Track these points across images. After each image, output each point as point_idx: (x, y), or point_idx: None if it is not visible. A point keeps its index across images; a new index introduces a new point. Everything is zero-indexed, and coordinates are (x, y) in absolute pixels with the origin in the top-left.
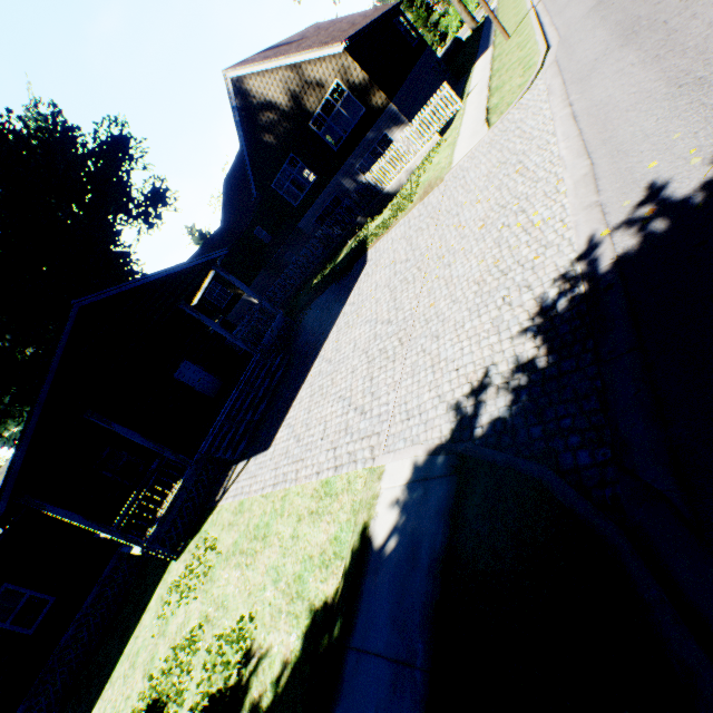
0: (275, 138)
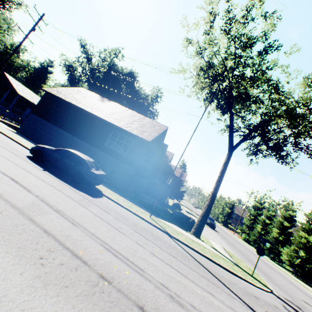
0: None
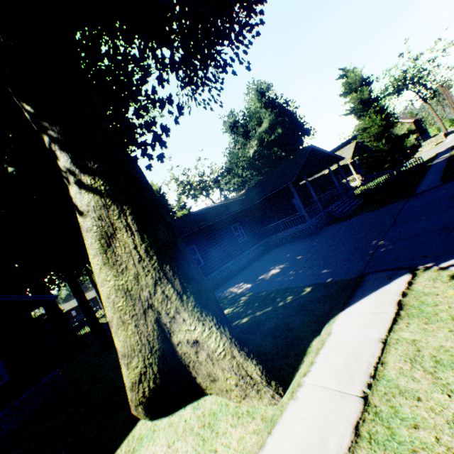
0: None
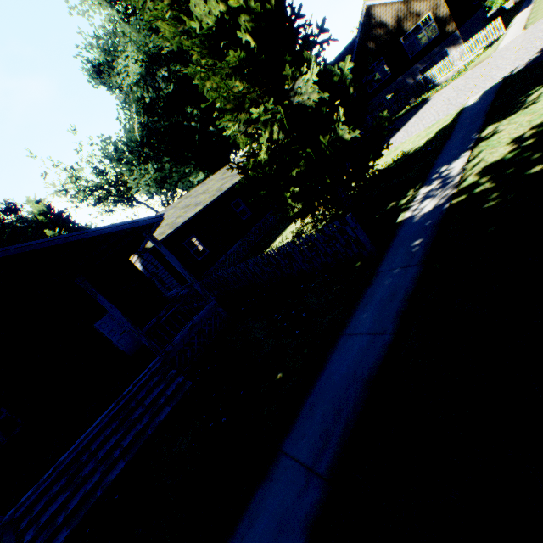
0: (376, 46)
